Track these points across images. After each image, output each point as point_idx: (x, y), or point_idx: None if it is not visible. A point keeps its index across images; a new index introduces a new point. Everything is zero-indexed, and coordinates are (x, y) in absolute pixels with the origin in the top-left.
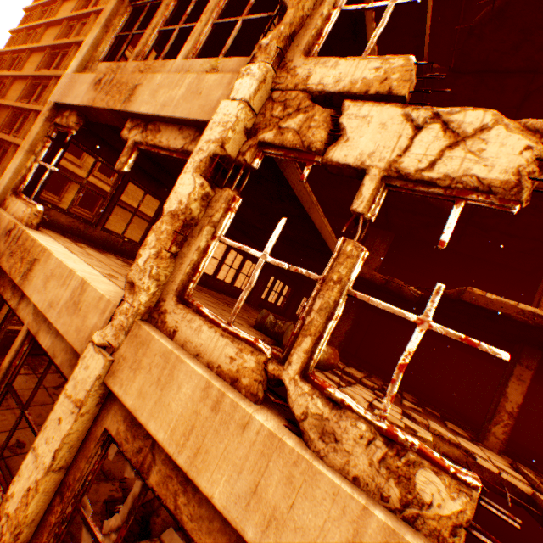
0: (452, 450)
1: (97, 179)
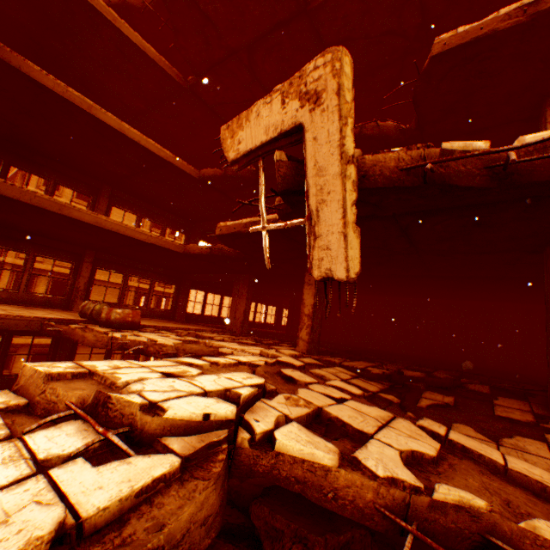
0: (202, 350)
1: (61, 267)
